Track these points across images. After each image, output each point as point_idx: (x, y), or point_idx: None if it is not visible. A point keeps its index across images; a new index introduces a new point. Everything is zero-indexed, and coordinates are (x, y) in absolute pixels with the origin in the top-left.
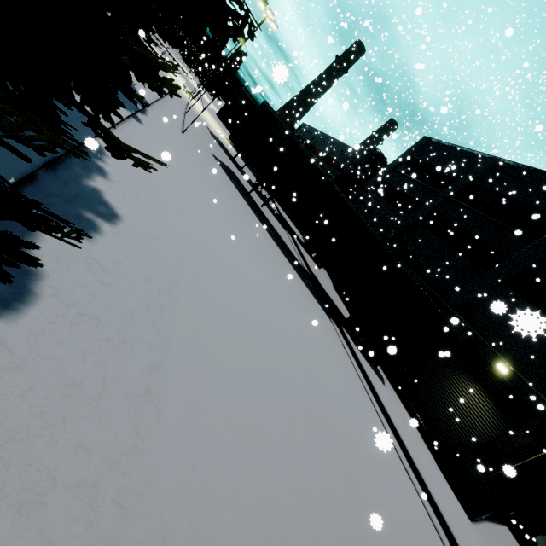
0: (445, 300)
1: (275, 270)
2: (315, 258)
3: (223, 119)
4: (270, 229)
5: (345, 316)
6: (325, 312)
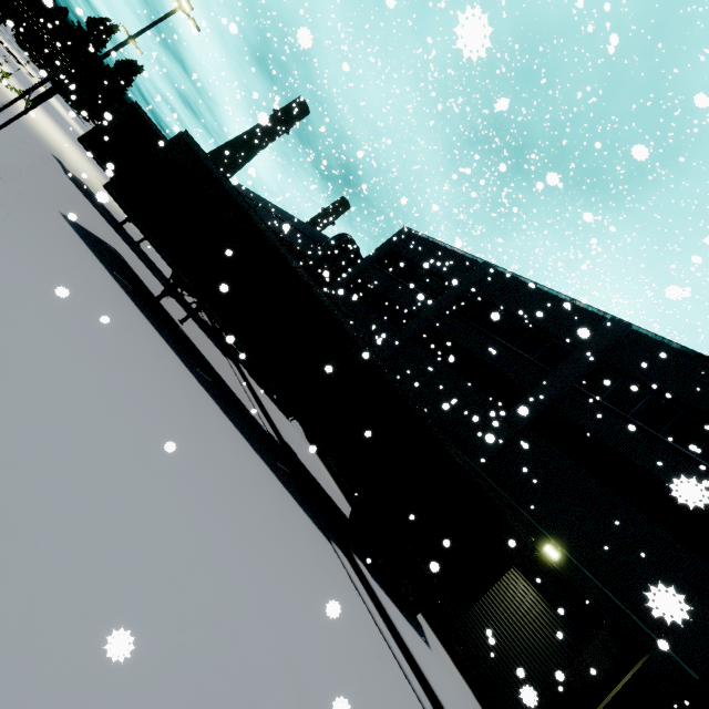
0: (466, 454)
1: (227, 497)
2: (280, 403)
3: (93, 150)
4: (201, 369)
5: (343, 510)
6: (321, 530)
